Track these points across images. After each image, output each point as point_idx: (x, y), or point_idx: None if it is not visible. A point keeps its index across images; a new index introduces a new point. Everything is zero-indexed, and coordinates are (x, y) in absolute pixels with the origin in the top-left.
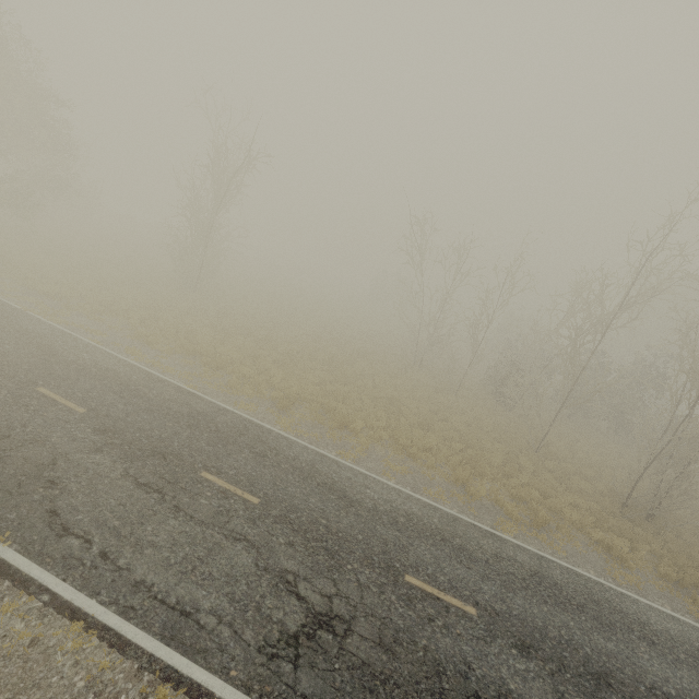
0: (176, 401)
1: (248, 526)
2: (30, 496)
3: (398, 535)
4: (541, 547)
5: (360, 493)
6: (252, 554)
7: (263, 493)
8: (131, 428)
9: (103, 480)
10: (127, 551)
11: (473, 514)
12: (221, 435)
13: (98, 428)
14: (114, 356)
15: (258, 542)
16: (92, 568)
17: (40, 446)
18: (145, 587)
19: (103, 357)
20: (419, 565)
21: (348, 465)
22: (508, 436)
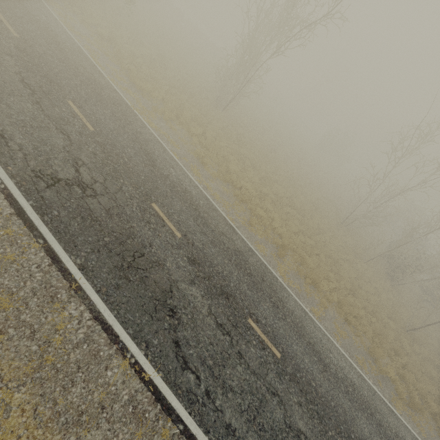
0: (226, 235)
1: (277, 381)
2: (162, 323)
3: (350, 405)
4: (413, 426)
5: (328, 356)
6: (282, 410)
7: (281, 347)
8: (207, 261)
9: (199, 315)
10: (219, 392)
11: (379, 386)
12: (253, 279)
13: (190, 257)
14: (187, 175)
15: (283, 398)
16: (203, 405)
17: (162, 270)
18: (231, 430)
19: (181, 175)
20: (363, 438)
21: (318, 325)
22: (394, 312)
